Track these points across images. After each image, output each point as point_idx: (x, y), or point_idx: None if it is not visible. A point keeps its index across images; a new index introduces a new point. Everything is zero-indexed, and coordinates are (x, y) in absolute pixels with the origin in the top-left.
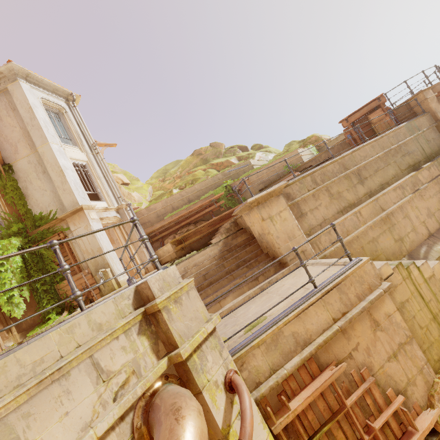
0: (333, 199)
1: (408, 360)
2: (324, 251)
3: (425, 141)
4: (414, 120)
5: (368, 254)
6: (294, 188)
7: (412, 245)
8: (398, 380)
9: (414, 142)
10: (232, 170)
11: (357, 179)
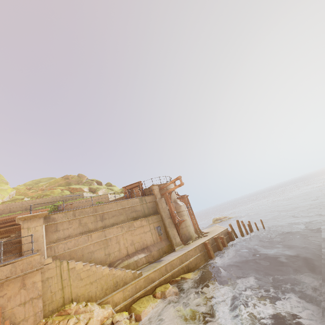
0: (80, 226)
1: (31, 307)
2: (57, 253)
3: (147, 207)
4: (145, 197)
5: (85, 259)
6: (60, 216)
7: (114, 258)
8: (18, 317)
9: (141, 207)
10: (68, 196)
11: (100, 218)
